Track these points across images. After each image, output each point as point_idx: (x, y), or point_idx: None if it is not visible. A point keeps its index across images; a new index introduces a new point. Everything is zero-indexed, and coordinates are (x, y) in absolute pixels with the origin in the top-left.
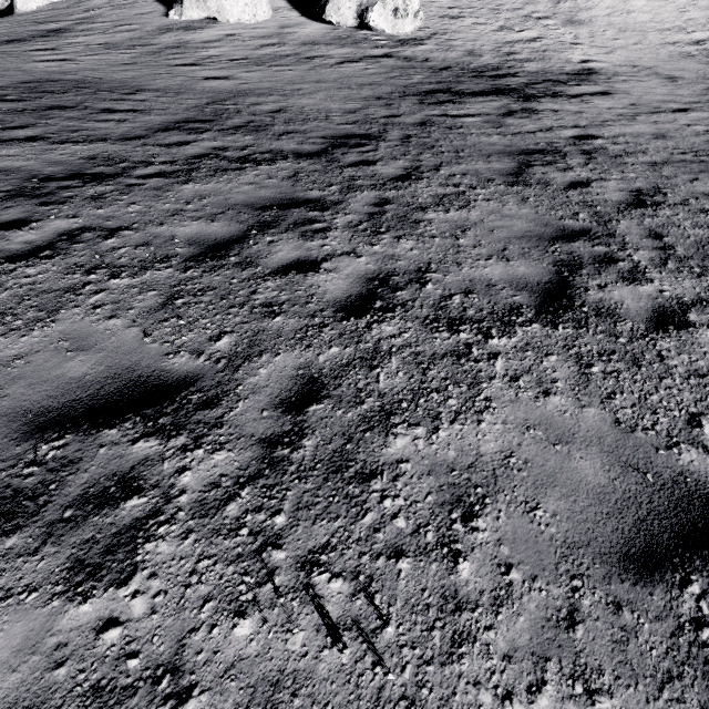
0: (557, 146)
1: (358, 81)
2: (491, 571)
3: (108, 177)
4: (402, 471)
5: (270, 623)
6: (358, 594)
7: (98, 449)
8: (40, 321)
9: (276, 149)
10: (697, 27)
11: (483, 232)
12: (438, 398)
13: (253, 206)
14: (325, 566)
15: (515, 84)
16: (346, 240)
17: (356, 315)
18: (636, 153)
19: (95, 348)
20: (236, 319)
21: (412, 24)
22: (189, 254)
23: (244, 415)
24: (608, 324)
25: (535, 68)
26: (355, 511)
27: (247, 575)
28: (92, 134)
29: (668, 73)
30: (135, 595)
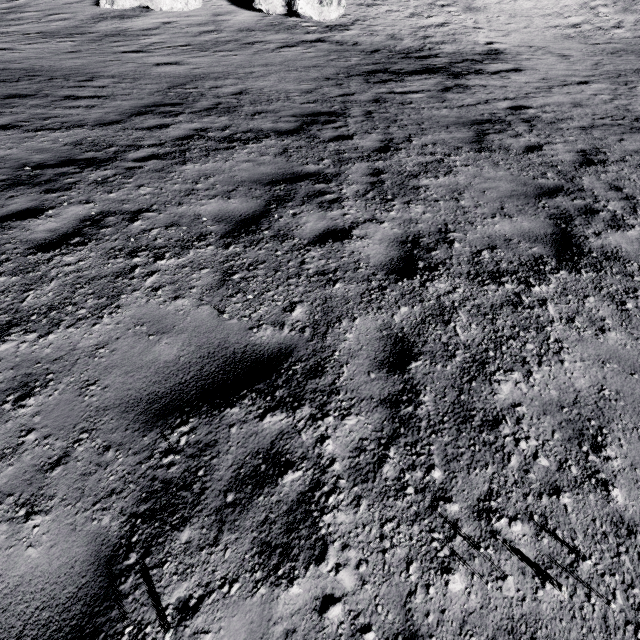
0: (500, 116)
1: (302, 64)
2: (639, 493)
3: (103, 162)
4: (521, 414)
5: (478, 574)
6: (541, 533)
7: (228, 429)
8: (104, 308)
9: (255, 128)
10: (571, 12)
11: (476, 193)
12: (516, 344)
13: (260, 182)
14: (499, 512)
15: (440, 64)
16: (362, 209)
17: (406, 276)
18: (565, 120)
19: (175, 329)
20: (299, 289)
21: (337, 12)
22: (222, 231)
23: (354, 380)
24: (619, 265)
25: (451, 49)
26: (498, 456)
27: (434, 532)
28: (66, 121)
29: (559, 52)
30: (338, 569)
